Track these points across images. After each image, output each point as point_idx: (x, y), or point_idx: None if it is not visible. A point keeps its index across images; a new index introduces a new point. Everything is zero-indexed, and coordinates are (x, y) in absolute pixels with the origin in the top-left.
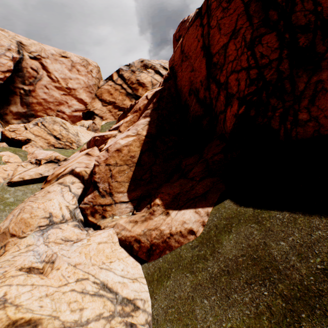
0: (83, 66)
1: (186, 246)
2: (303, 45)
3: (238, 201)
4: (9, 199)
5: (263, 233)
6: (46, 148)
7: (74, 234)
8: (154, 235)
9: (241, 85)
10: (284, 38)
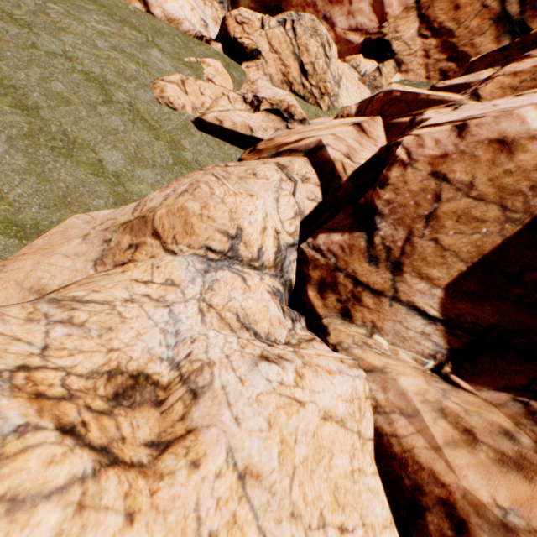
0: None
1: None
2: None
3: None
4: (186, 152)
5: None
6: (277, 86)
7: (264, 315)
8: None
9: None
10: None
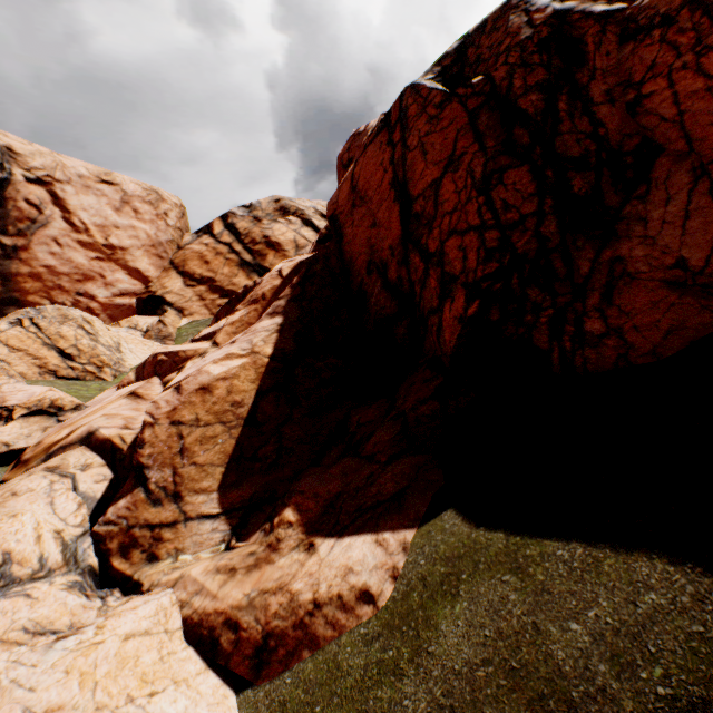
0: (149, 203)
1: (353, 637)
2: (581, 192)
3: (472, 513)
4: None
5: (531, 600)
6: (35, 379)
7: (63, 611)
8: (273, 607)
9: (470, 259)
10: (545, 177)
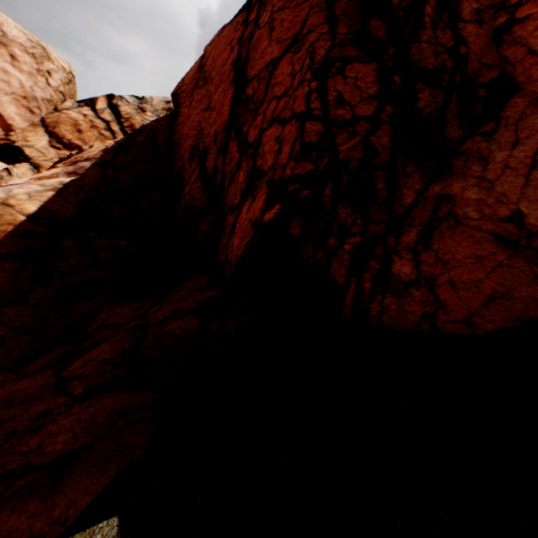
0: (32, 55)
1: None
2: (425, 111)
3: None
4: None
5: None
6: None
7: None
8: None
9: (284, 152)
10: (392, 82)
